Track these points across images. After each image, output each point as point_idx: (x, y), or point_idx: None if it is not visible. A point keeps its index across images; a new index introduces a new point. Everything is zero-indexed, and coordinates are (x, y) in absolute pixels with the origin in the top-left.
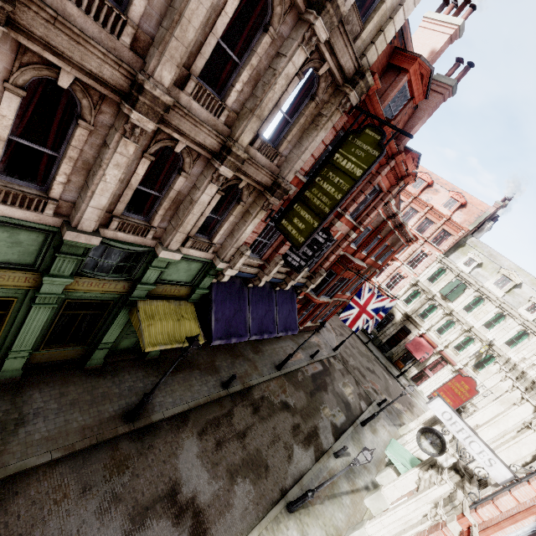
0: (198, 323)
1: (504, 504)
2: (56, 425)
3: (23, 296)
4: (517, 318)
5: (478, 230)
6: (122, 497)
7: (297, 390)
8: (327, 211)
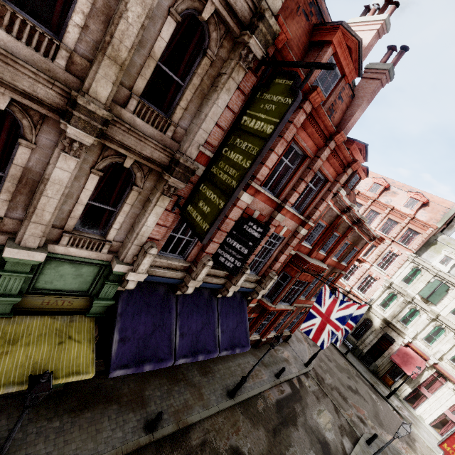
0: (93, 346)
1: None
2: None
3: None
4: None
5: (447, 227)
6: None
7: (255, 427)
8: (235, 185)
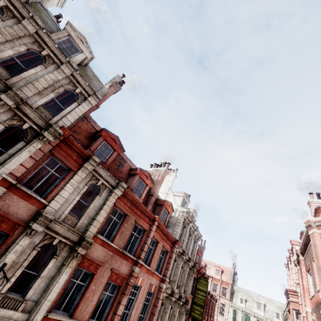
0: None
1: None
2: None
3: None
4: None
5: (234, 281)
6: None
7: None
8: (203, 304)
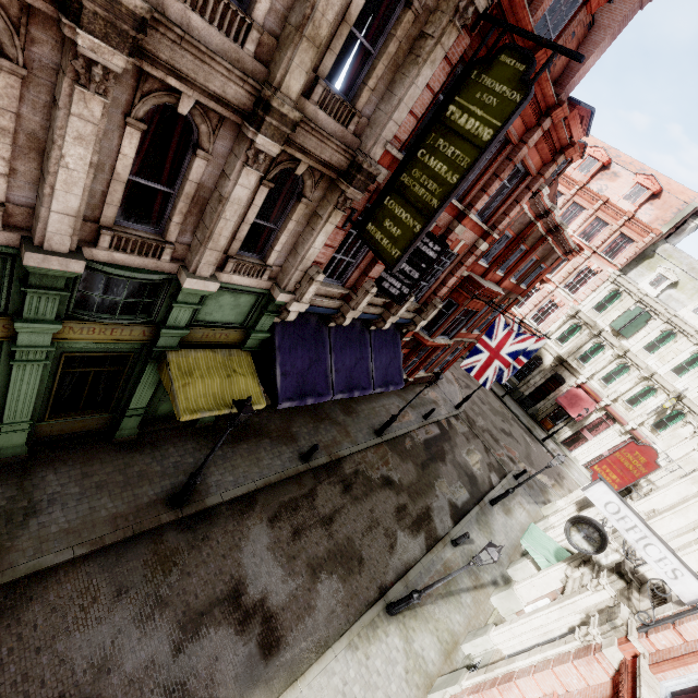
0: (257, 380)
1: (691, 631)
2: (79, 514)
3: None
4: None
5: (676, 233)
6: (169, 600)
7: (404, 461)
8: (436, 205)
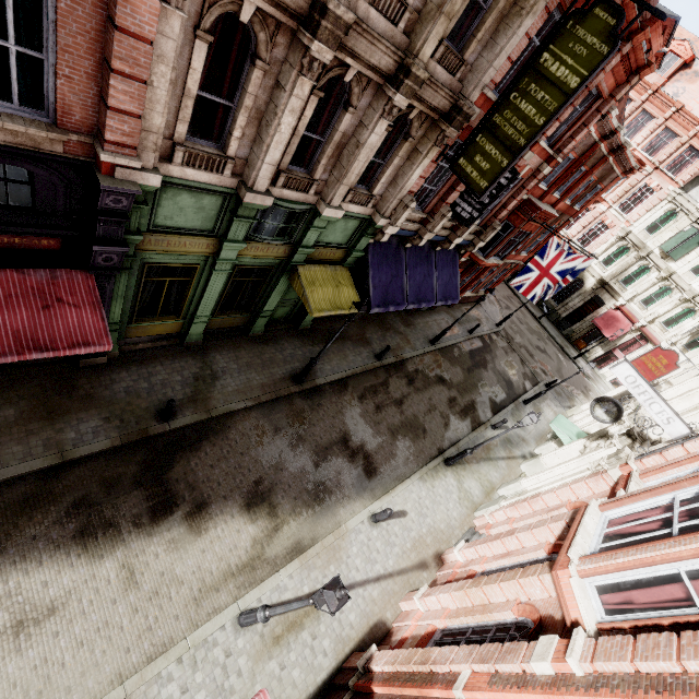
0: (355, 290)
1: (672, 454)
2: (241, 382)
3: (203, 263)
4: None
5: None
6: (306, 438)
7: (453, 366)
8: (523, 143)
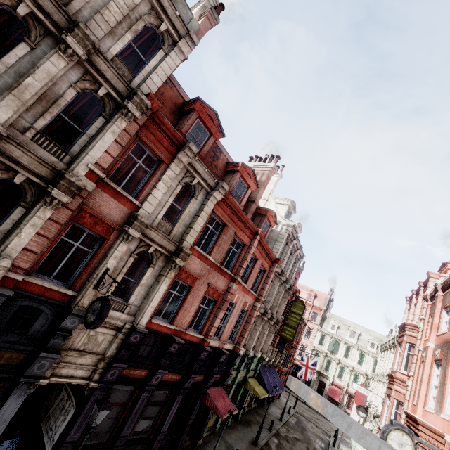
0: (262, 387)
1: None
2: (240, 447)
3: (230, 382)
4: (369, 353)
5: (328, 308)
6: None
7: (295, 431)
8: (296, 326)
